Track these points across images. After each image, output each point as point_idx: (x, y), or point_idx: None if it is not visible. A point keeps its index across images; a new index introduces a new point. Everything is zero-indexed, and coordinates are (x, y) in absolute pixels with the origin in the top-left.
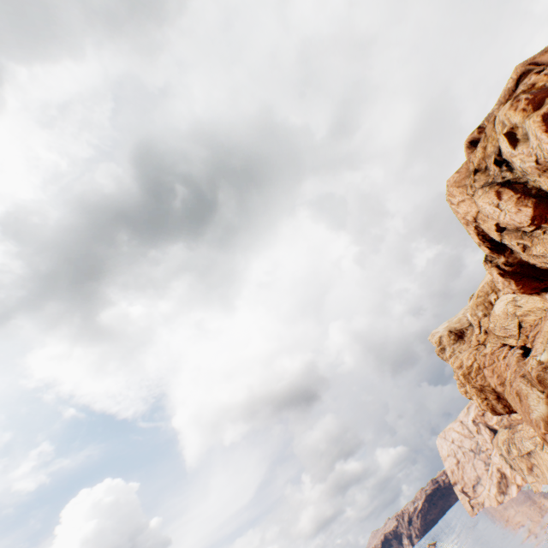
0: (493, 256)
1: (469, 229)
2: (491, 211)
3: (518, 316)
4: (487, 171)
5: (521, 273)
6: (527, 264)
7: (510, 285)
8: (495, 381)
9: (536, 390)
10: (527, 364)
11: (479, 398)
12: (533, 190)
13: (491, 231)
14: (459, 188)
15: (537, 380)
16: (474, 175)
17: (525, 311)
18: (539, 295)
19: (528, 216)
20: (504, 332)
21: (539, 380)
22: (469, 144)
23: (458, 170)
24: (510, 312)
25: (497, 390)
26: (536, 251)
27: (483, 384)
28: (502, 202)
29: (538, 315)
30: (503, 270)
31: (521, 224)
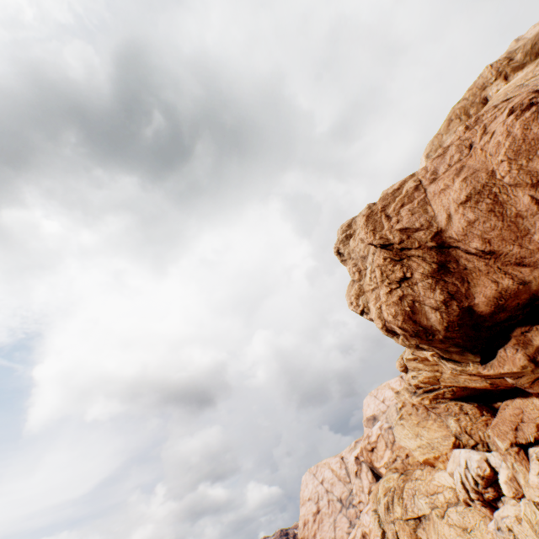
0: None
1: None
2: None
3: None
4: None
5: None
6: None
7: None
8: (454, 198)
9: None
10: None
11: (388, 283)
12: None
13: None
14: None
15: None
16: None
17: None
18: None
19: None
20: (521, 90)
21: None
22: None
23: None
24: None
25: (448, 233)
26: None
27: (413, 224)
28: None
29: None
30: None
31: None
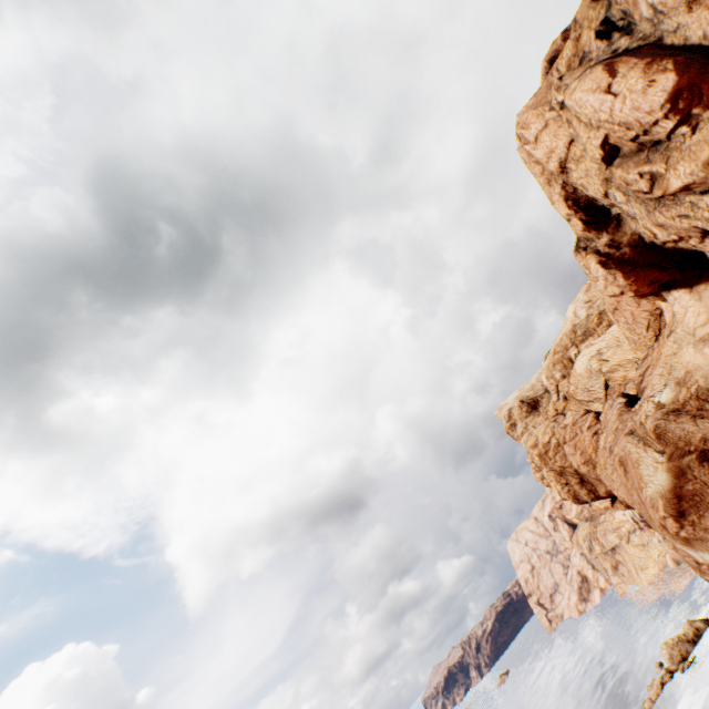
0: (590, 236)
1: (553, 193)
2: (599, 103)
3: (604, 373)
4: (585, 60)
5: (633, 259)
6: (641, 243)
7: (617, 280)
8: (578, 460)
9: (652, 450)
10: (640, 411)
11: (559, 484)
12: (674, 47)
13: (590, 178)
14: (537, 108)
15: (655, 435)
16: (563, 78)
17: (613, 365)
18: (657, 298)
19: (670, 90)
20: (588, 395)
21: (657, 434)
22: (550, 65)
23: (534, 94)
24: (595, 369)
25: (580, 471)
26: (676, 176)
27: (563, 464)
28: (618, 78)
29: (628, 370)
30: (606, 256)
31: (653, 116)
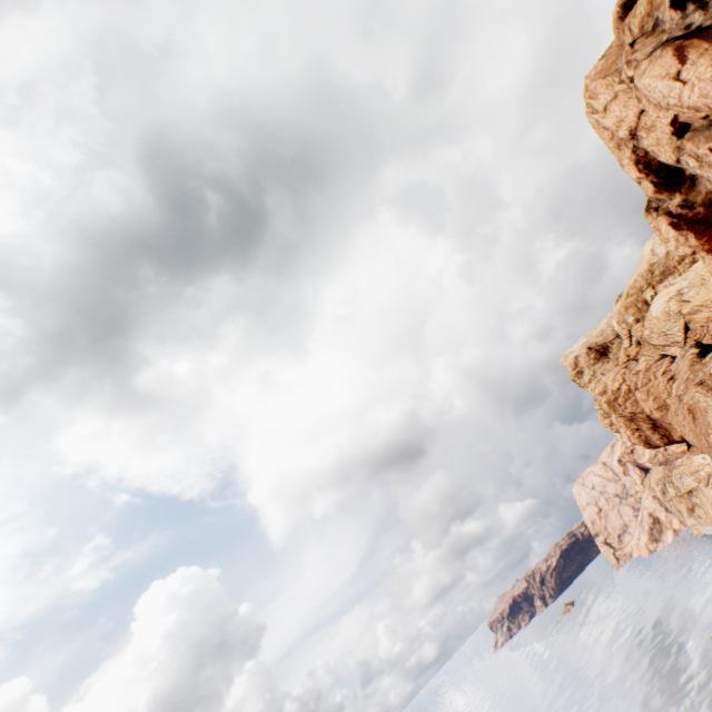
0: (661, 197)
1: (623, 157)
2: (667, 90)
3: (684, 315)
4: (658, 28)
5: (706, 218)
6: None
7: (689, 241)
8: (650, 405)
9: None
10: (709, 364)
11: (629, 430)
12: None
13: (660, 146)
14: (607, 78)
15: None
16: (634, 46)
17: (694, 306)
18: None
19: None
20: (664, 340)
21: None
22: (623, 10)
23: (604, 54)
24: (673, 312)
25: (652, 416)
26: None
27: (634, 411)
28: (688, 65)
29: None
30: (678, 217)
31: None
